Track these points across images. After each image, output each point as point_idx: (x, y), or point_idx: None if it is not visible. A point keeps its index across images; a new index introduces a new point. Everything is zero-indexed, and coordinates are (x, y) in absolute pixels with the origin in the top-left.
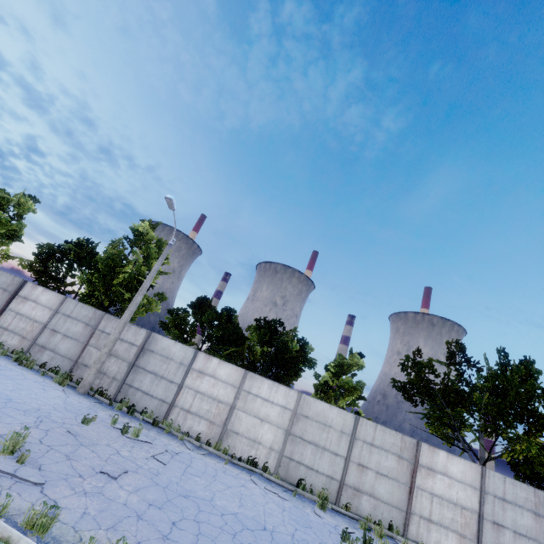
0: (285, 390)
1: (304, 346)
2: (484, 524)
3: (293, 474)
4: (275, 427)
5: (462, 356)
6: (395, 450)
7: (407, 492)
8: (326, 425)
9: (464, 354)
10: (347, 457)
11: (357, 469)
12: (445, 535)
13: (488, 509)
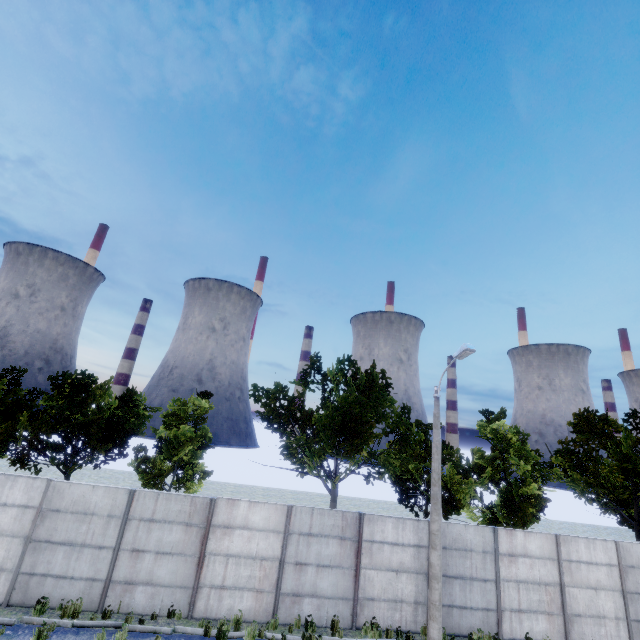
0: (26, 482)
1: (132, 398)
2: (286, 568)
3: (36, 593)
4: (9, 538)
5: (318, 372)
6: (183, 518)
7: (196, 564)
8: (88, 513)
9: (319, 369)
10: (115, 547)
11: (130, 557)
12: (240, 597)
13: (291, 551)
